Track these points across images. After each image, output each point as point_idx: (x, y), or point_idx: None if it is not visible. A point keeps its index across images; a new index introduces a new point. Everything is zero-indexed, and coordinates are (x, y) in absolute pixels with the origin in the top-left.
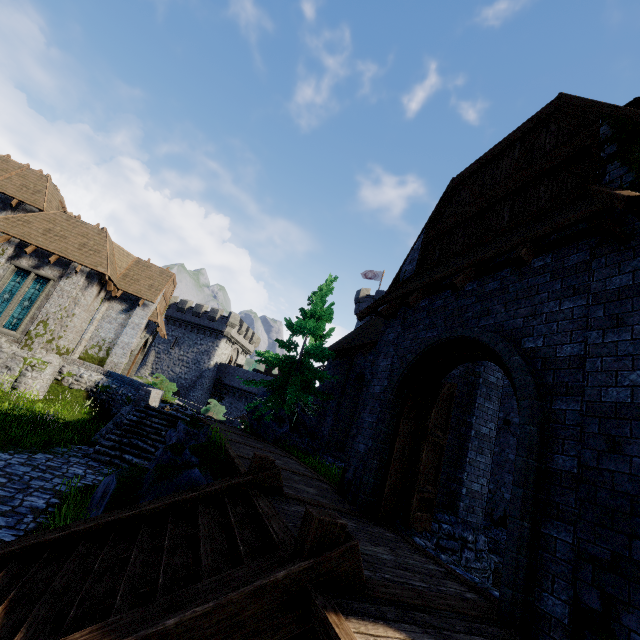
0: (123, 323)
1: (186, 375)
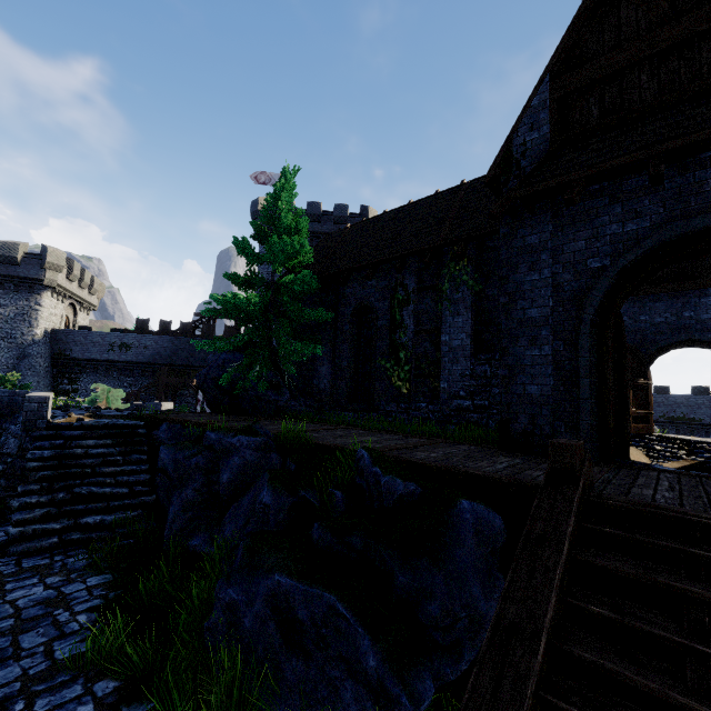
0: None
1: None
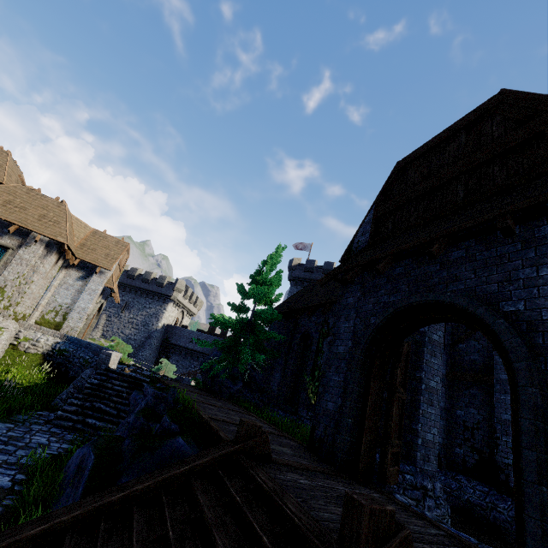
0: (80, 289)
1: (135, 336)
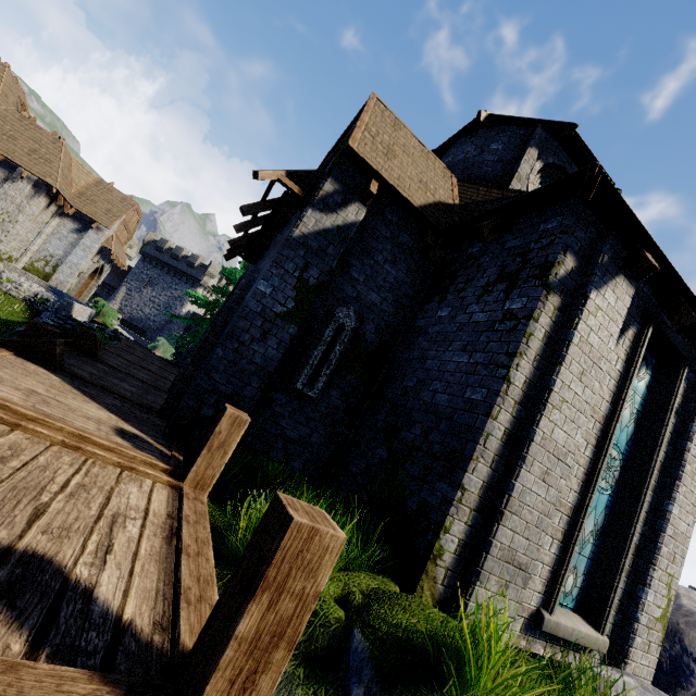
0: (74, 243)
1: (155, 317)
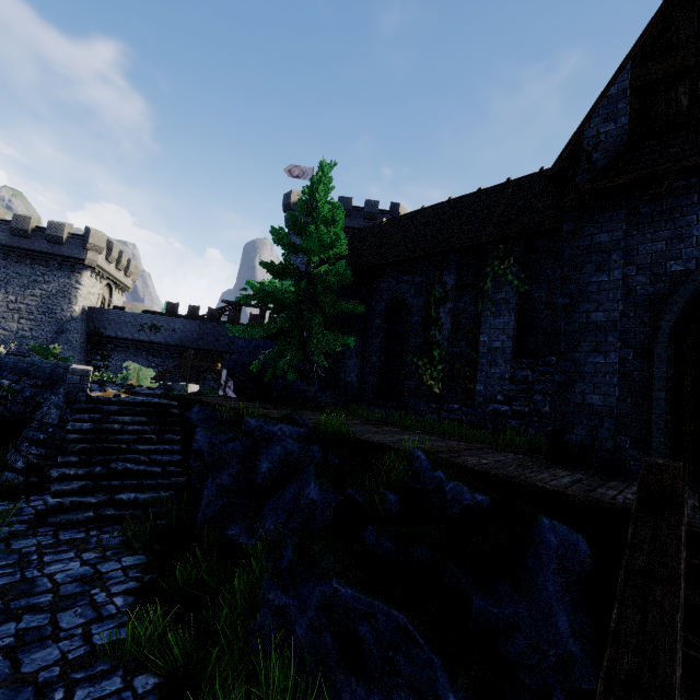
0: None
1: (33, 332)
